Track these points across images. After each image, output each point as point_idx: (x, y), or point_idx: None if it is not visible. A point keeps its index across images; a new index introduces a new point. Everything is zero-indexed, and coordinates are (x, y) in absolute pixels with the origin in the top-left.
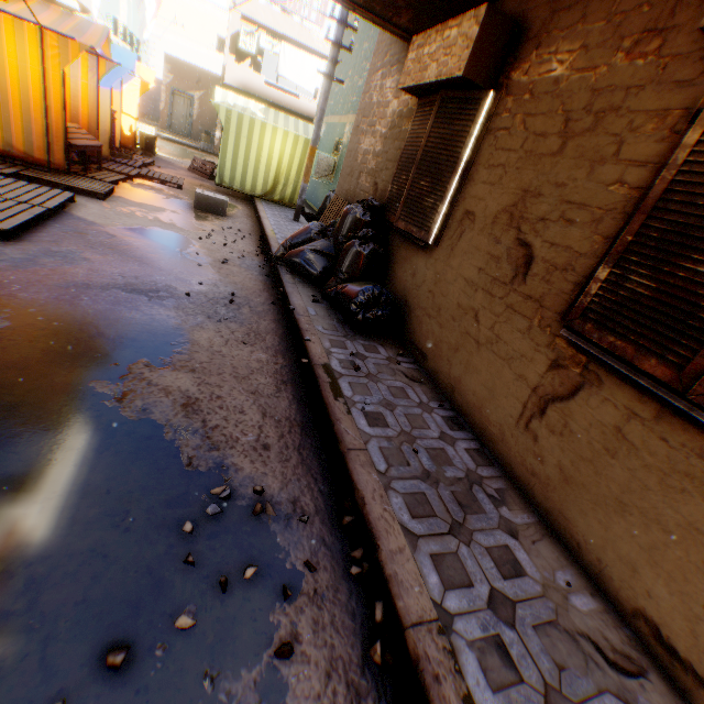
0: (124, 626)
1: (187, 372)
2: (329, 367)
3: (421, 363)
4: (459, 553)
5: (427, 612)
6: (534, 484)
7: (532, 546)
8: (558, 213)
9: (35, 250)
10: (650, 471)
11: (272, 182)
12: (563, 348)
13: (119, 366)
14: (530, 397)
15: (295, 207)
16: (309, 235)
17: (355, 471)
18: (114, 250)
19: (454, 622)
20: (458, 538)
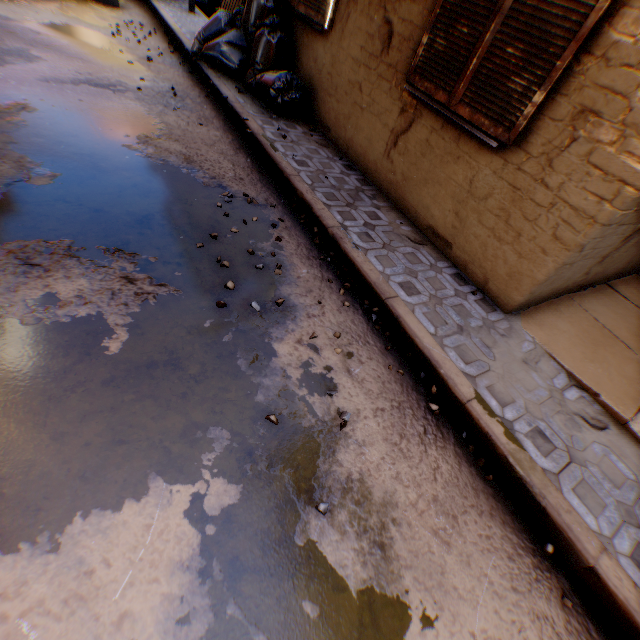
0: (211, 231)
1: (174, 142)
2: (266, 137)
3: (327, 136)
4: (351, 212)
5: (336, 225)
6: (391, 189)
7: (387, 213)
8: None
9: None
10: (438, 158)
11: None
12: (407, 99)
13: (130, 137)
14: (390, 137)
15: None
16: (220, 28)
17: (295, 183)
18: (52, 49)
19: (348, 228)
20: (350, 208)
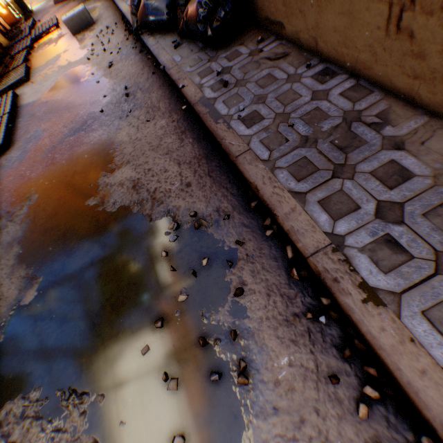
0: (157, 310)
1: (125, 165)
2: (204, 100)
3: (281, 36)
4: (343, 189)
5: (321, 243)
6: (417, 87)
7: (420, 147)
8: None
9: (22, 145)
10: None
11: None
12: None
13: (92, 186)
14: None
15: None
16: None
17: (245, 171)
18: (53, 112)
19: (345, 240)
20: (341, 178)
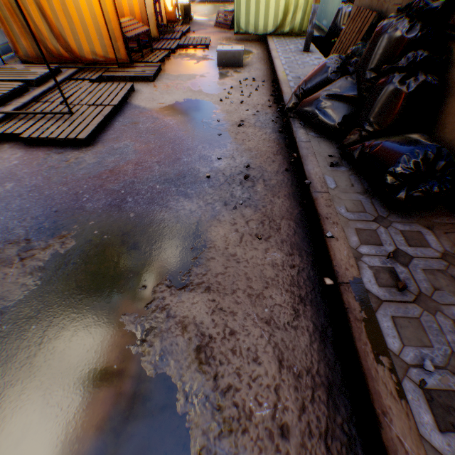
0: None
1: (202, 291)
2: (360, 287)
3: None
4: None
5: None
6: None
7: None
8: None
9: (103, 151)
10: None
11: (282, 14)
12: None
13: (145, 290)
14: None
15: (304, 35)
16: (325, 77)
17: None
18: (155, 135)
19: None
20: None
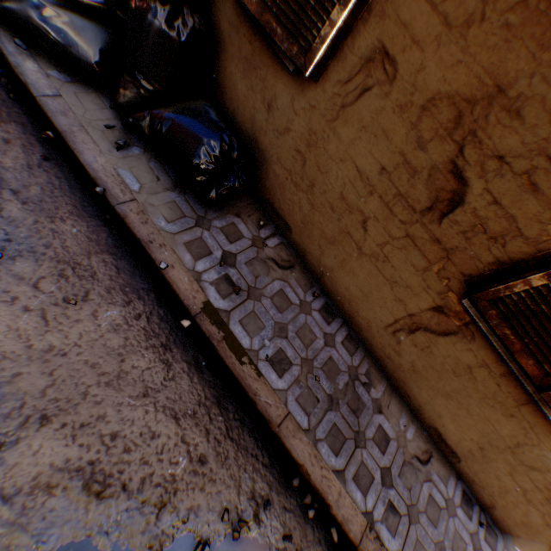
0: None
1: (39, 428)
2: (212, 310)
3: (283, 232)
4: (363, 460)
5: (363, 524)
6: (388, 363)
7: (389, 411)
8: (526, 166)
9: None
10: (478, 392)
11: None
12: (453, 303)
13: None
14: (405, 318)
15: None
16: None
17: (292, 447)
18: None
19: (374, 515)
20: (360, 447)
